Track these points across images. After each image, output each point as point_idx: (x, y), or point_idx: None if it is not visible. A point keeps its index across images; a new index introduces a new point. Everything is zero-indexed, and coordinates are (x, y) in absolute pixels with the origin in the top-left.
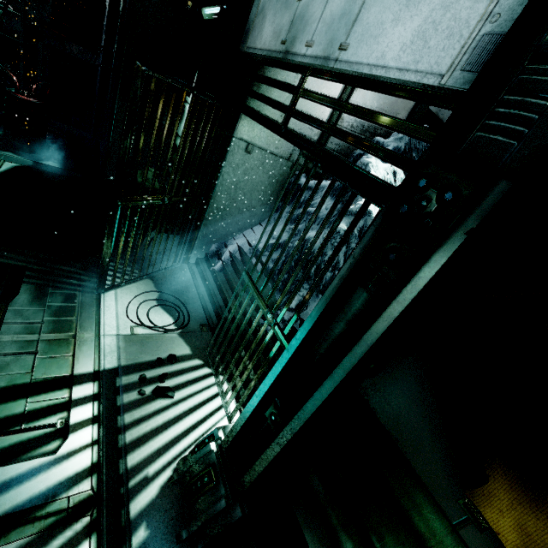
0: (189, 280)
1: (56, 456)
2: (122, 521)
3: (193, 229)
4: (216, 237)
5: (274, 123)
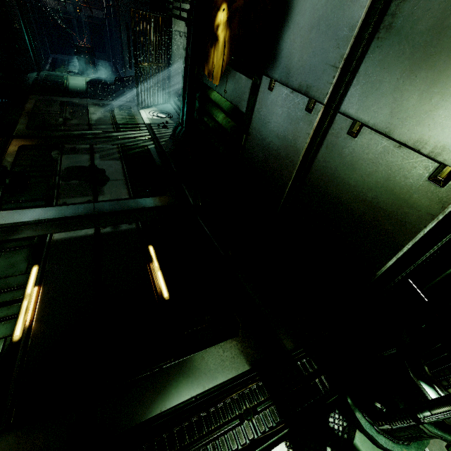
0: (171, 108)
1: (140, 133)
2: (159, 141)
3: (168, 84)
4: (179, 87)
5: (178, 16)
